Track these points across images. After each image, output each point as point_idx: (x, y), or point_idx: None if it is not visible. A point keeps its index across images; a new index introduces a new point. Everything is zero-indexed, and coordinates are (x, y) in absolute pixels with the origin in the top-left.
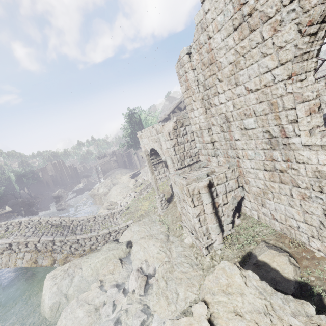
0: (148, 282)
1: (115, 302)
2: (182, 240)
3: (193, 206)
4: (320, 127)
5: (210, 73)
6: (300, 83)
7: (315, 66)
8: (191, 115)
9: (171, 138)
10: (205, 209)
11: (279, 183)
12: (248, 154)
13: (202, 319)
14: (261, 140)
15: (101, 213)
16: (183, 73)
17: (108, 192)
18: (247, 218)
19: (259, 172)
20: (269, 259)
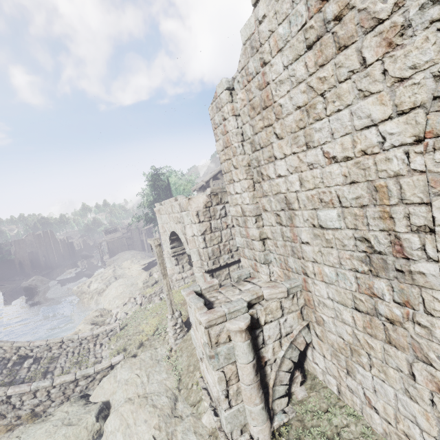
0: None
1: None
2: (199, 415)
3: (217, 367)
4: None
5: (263, 123)
6: None
7: None
8: (230, 189)
9: (200, 220)
10: (239, 374)
11: (385, 343)
12: (325, 272)
13: None
14: (351, 252)
15: (75, 335)
16: (220, 120)
17: (105, 290)
18: (318, 388)
19: (344, 311)
20: None
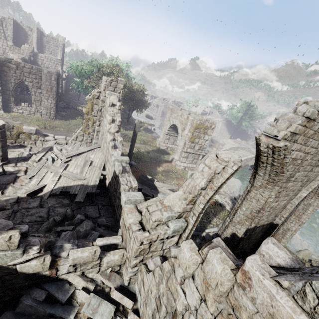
0: None
1: None
2: None
3: None
4: None
5: None
6: None
7: None
8: None
9: None
10: None
11: None
12: None
13: None
14: None
15: None
16: None
17: (223, 145)
18: None
19: None
20: None
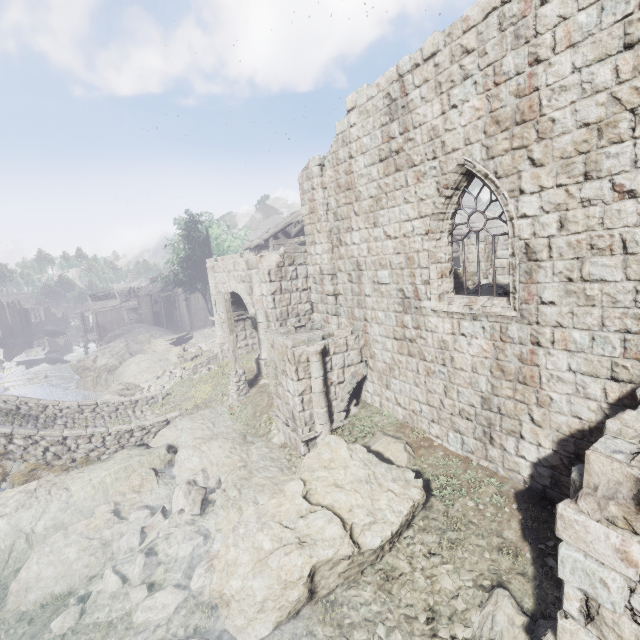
0: (207, 497)
1: (145, 528)
2: (269, 440)
3: (297, 378)
4: (449, 293)
5: (346, 201)
6: (435, 242)
7: (449, 228)
8: (311, 250)
9: (272, 279)
10: (312, 386)
11: (407, 356)
12: (378, 316)
13: (296, 496)
14: (394, 299)
15: (111, 399)
16: (309, 189)
17: (118, 368)
18: (366, 407)
19: (388, 342)
20: (384, 448)
